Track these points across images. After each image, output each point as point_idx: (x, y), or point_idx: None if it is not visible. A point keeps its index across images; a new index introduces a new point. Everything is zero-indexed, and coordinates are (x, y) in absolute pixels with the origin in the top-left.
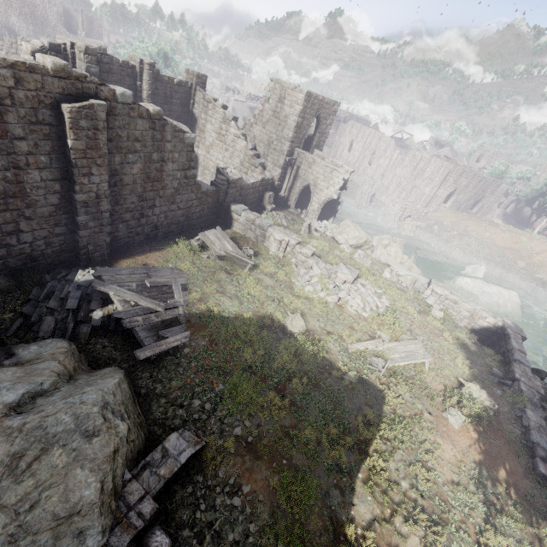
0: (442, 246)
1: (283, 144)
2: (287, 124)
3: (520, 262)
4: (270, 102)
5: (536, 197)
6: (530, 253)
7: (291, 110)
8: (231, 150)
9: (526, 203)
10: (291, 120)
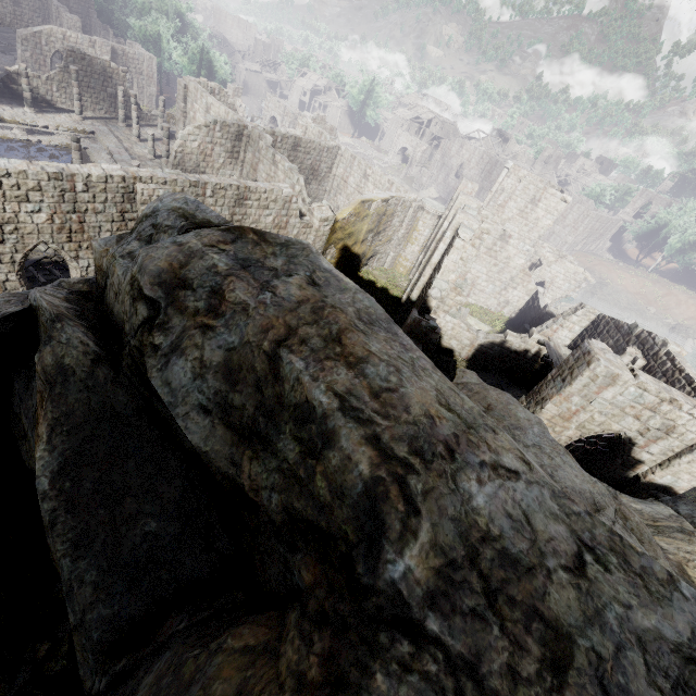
0: (592, 300)
1: (527, 245)
2: (538, 227)
3: (651, 308)
4: (517, 201)
5: (648, 234)
6: (655, 297)
7: (547, 215)
8: (501, 266)
9: (638, 240)
10: (543, 223)
